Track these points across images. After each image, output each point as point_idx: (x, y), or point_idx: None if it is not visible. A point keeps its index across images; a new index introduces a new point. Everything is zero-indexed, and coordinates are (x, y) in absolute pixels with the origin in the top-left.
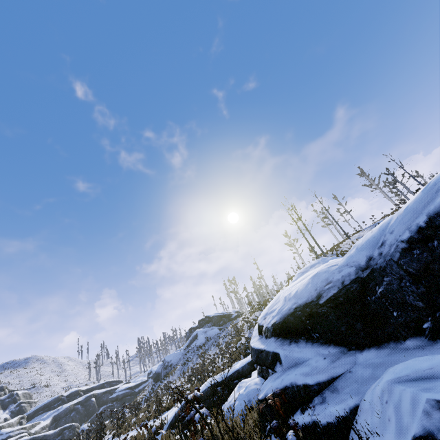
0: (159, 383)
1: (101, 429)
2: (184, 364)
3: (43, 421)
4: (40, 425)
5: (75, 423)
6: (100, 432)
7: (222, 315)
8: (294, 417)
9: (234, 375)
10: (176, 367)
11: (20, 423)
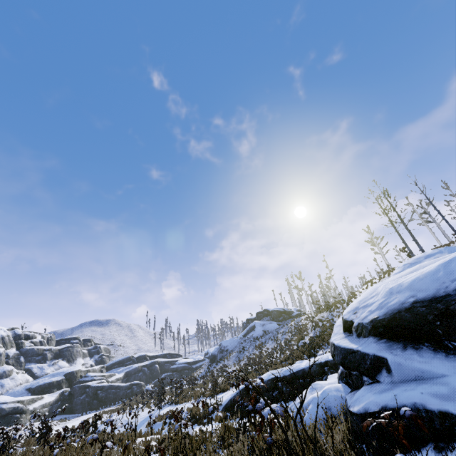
0: (214, 364)
1: (161, 393)
2: (240, 351)
3: (118, 374)
4: (116, 377)
5: (141, 382)
6: (160, 395)
7: (282, 311)
8: (421, 455)
9: (298, 374)
10: (232, 353)
11: (101, 371)
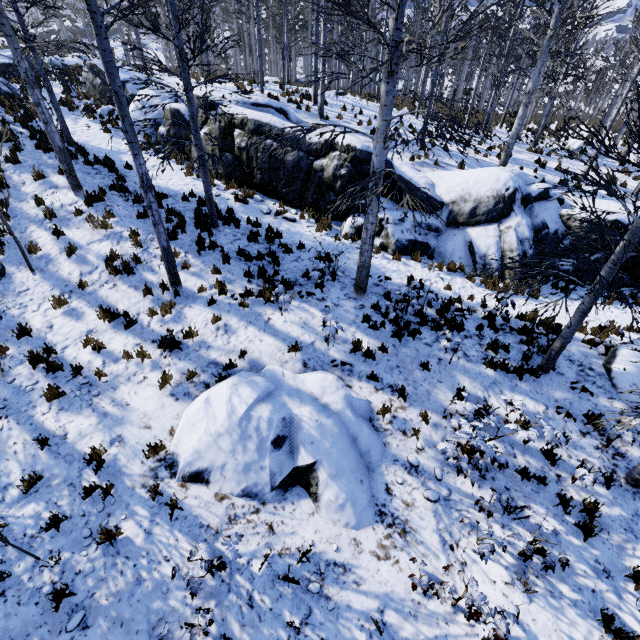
0: None
1: None
2: None
3: None
4: None
5: None
6: None
7: None
8: None
9: None
10: None
11: None
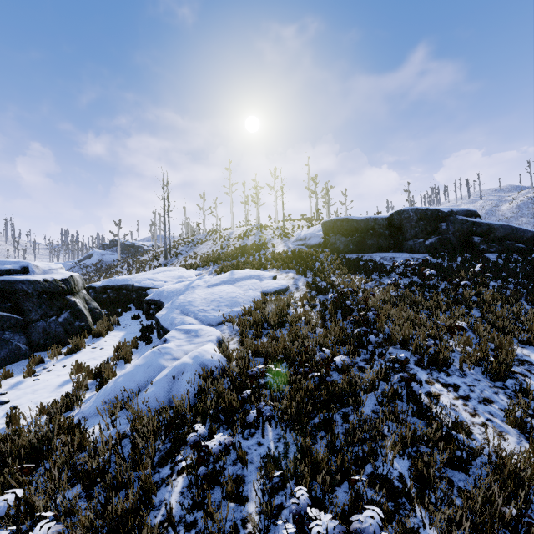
0: None
1: None
2: None
3: None
4: None
5: None
6: None
7: (130, 245)
8: None
9: None
10: None
11: None
